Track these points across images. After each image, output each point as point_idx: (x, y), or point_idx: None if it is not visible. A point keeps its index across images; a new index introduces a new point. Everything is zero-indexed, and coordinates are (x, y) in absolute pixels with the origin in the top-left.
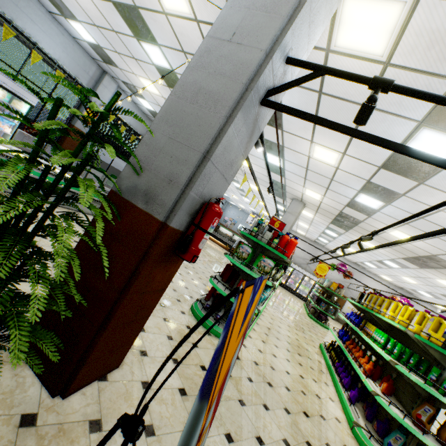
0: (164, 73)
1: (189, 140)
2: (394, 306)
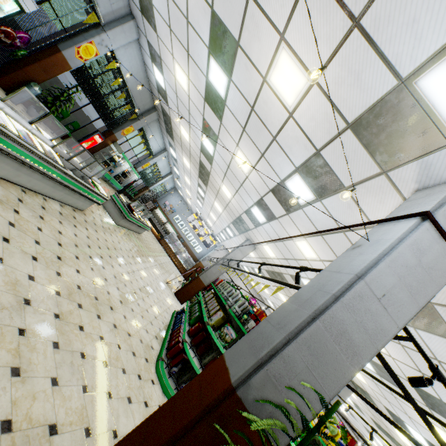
0: (212, 92)
1: (323, 379)
2: None
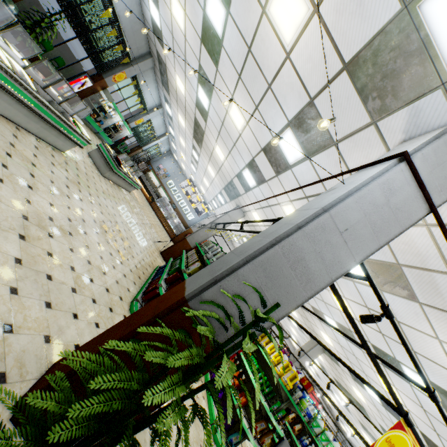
0: (209, 30)
1: (275, 300)
2: (272, 346)
